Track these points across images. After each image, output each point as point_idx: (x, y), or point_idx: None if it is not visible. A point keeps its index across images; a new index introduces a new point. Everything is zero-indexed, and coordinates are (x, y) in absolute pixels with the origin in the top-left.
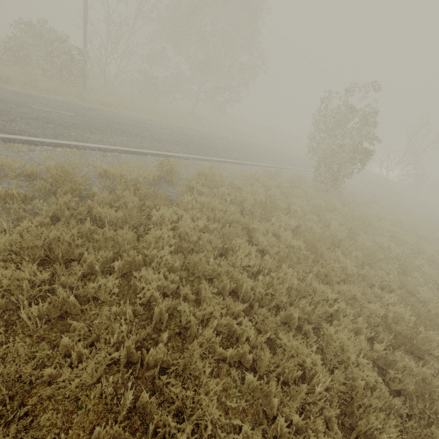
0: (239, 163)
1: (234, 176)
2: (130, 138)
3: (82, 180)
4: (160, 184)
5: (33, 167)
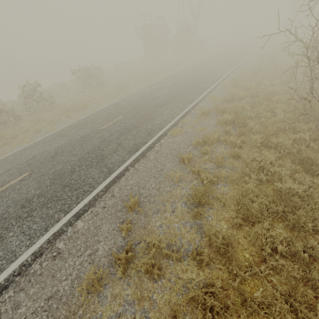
0: None
1: None
2: None
3: None
4: None
5: None
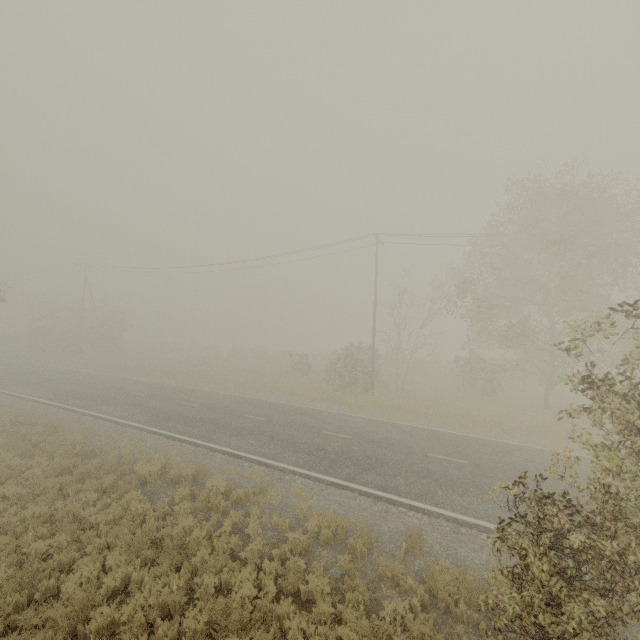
0: (376, 496)
1: (291, 507)
2: (260, 441)
3: (144, 467)
4: (178, 484)
5: (144, 454)
